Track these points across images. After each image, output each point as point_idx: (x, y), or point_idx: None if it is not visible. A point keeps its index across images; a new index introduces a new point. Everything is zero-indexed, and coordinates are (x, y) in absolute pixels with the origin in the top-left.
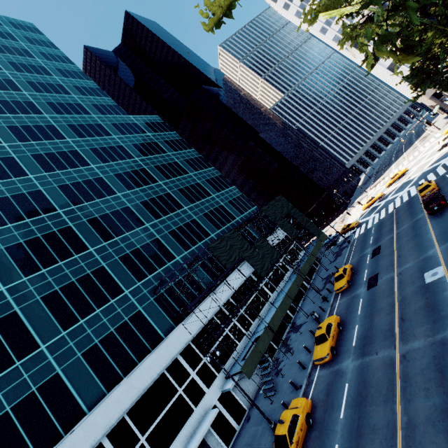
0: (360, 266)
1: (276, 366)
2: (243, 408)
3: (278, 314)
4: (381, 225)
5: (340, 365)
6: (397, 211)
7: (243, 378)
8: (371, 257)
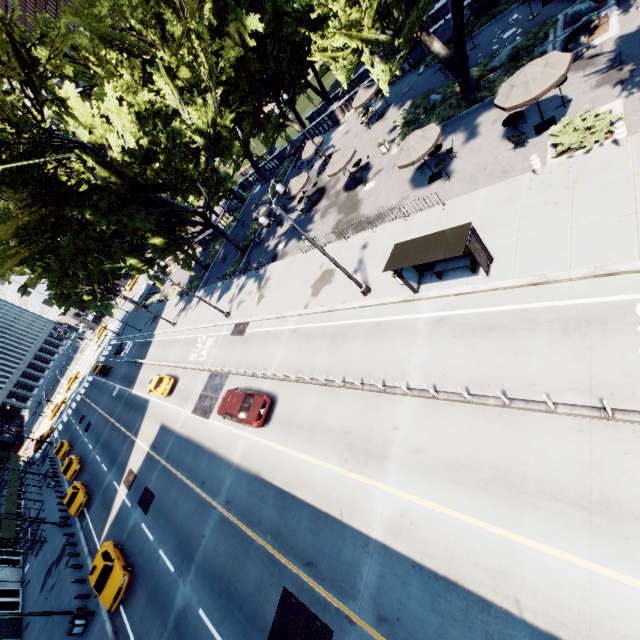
0: (74, 435)
1: (31, 548)
2: (15, 589)
3: (11, 506)
4: (77, 409)
5: (89, 460)
6: (85, 394)
7: (4, 553)
8: (80, 424)
